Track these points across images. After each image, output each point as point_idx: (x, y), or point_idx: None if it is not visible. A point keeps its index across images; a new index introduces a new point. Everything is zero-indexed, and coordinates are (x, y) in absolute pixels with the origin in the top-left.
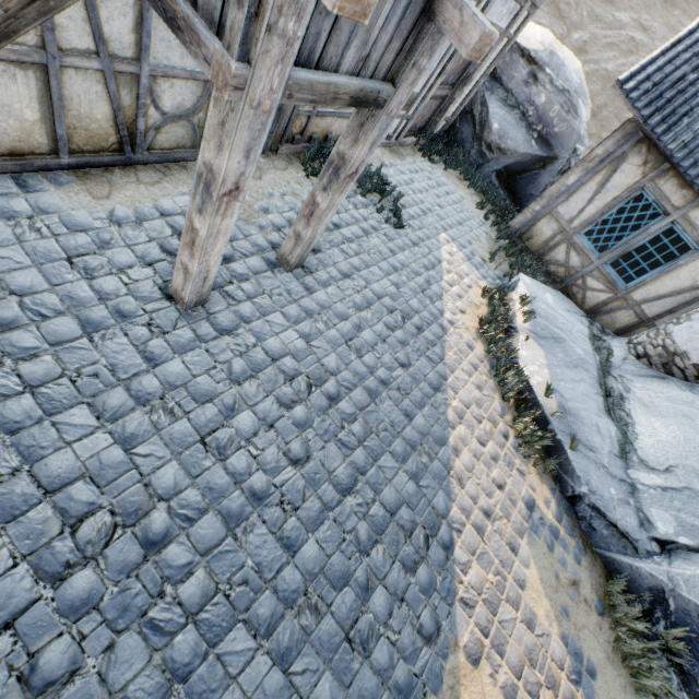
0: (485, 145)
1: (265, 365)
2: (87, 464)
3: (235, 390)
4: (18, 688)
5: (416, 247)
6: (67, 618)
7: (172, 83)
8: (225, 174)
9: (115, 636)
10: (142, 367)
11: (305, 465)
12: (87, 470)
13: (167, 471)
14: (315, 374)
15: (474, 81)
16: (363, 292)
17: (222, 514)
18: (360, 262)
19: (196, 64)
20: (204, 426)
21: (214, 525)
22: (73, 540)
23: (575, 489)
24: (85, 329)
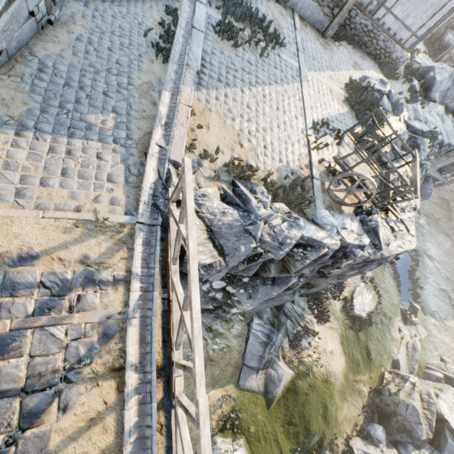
0: (440, 46)
1: None
2: None
3: None
4: None
5: None
6: None
7: None
8: None
9: None
10: None
11: None
12: None
13: None
14: None
15: (443, 22)
16: None
17: None
18: None
19: None
20: None
21: None
22: None
23: (412, 60)
24: None
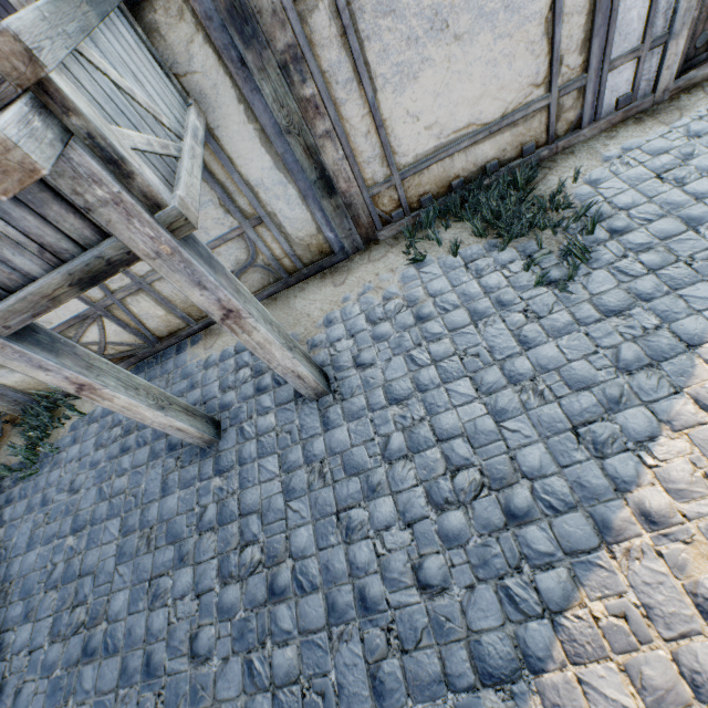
0: None
1: (231, 519)
2: (100, 564)
3: (194, 539)
4: (14, 696)
5: (612, 319)
6: (41, 671)
7: (218, 252)
8: (52, 383)
9: (42, 707)
10: (157, 496)
11: (199, 667)
12: (98, 569)
13: (122, 596)
14: (272, 547)
15: None
16: (411, 428)
17: (123, 665)
18: (435, 374)
19: (222, 230)
20: (158, 567)
21: (114, 671)
22: (69, 617)
23: None
24: (150, 457)
